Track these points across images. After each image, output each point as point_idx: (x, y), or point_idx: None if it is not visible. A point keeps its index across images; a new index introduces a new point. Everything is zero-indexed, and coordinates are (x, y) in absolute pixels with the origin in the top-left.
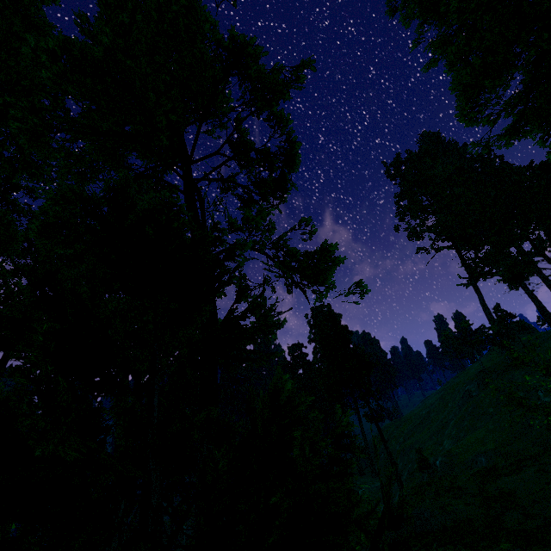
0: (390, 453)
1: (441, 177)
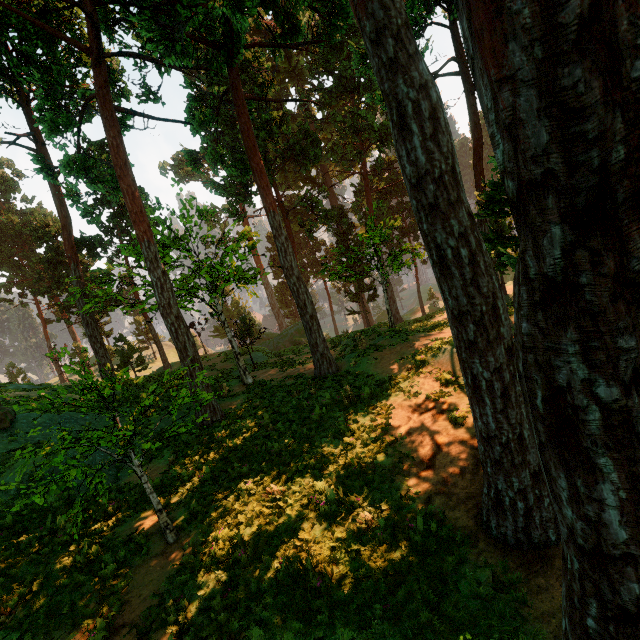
0: None
1: None
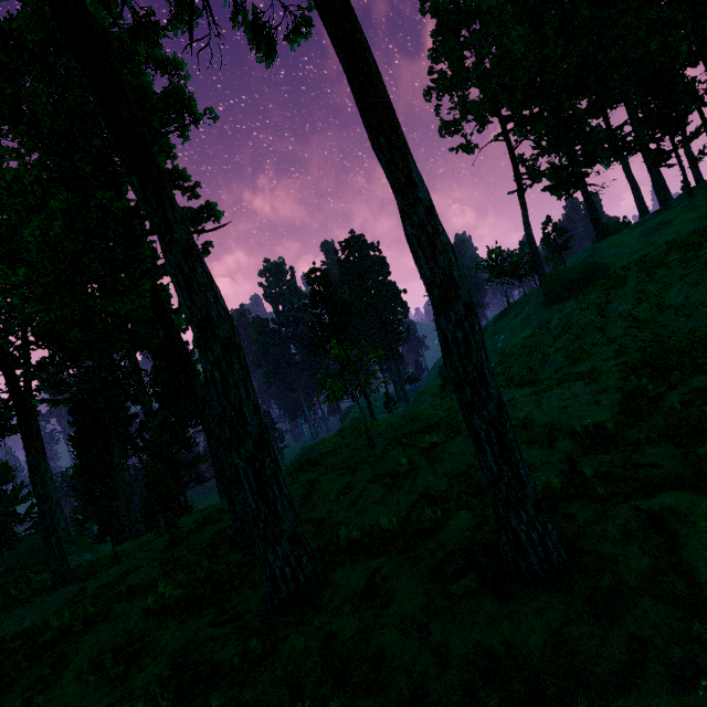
0: (366, 396)
1: (495, 6)
